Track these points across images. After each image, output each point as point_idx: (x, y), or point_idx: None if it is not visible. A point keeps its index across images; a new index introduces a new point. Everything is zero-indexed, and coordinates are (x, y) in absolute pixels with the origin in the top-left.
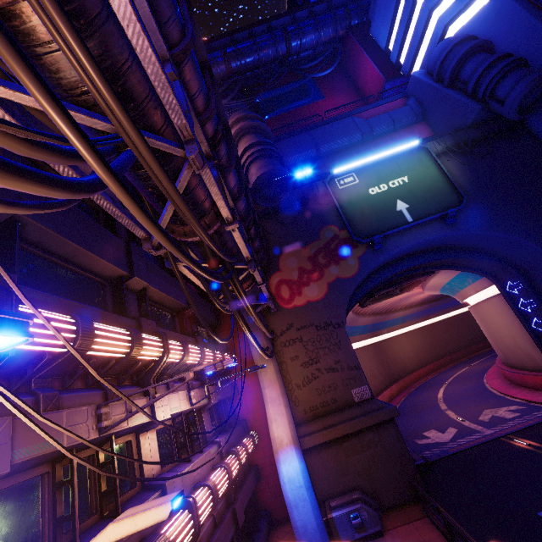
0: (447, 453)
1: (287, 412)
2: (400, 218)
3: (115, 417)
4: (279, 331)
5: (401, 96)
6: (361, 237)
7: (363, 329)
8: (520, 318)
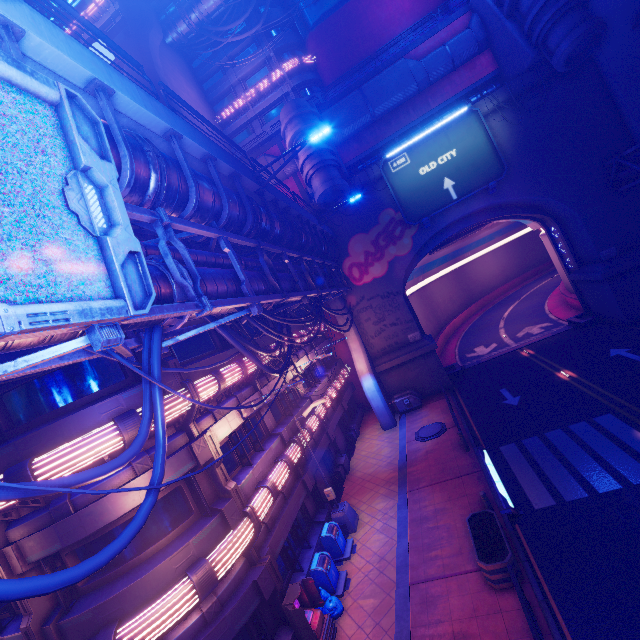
0: (479, 362)
1: (364, 356)
2: (447, 197)
3: (287, 377)
4: (355, 303)
5: (465, 11)
6: (412, 220)
7: (443, 260)
8: (558, 257)
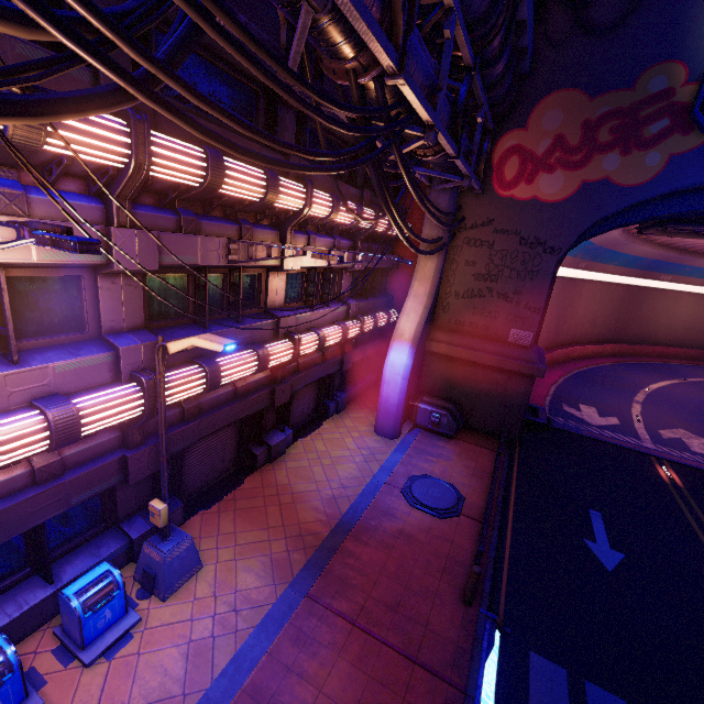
0: (578, 432)
1: (423, 313)
2: None
3: (244, 253)
4: (470, 222)
5: None
6: None
7: (630, 261)
8: None
